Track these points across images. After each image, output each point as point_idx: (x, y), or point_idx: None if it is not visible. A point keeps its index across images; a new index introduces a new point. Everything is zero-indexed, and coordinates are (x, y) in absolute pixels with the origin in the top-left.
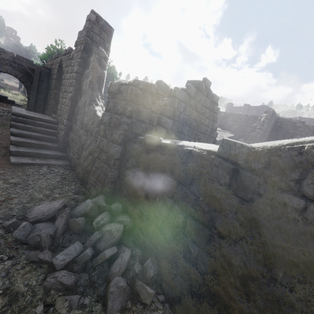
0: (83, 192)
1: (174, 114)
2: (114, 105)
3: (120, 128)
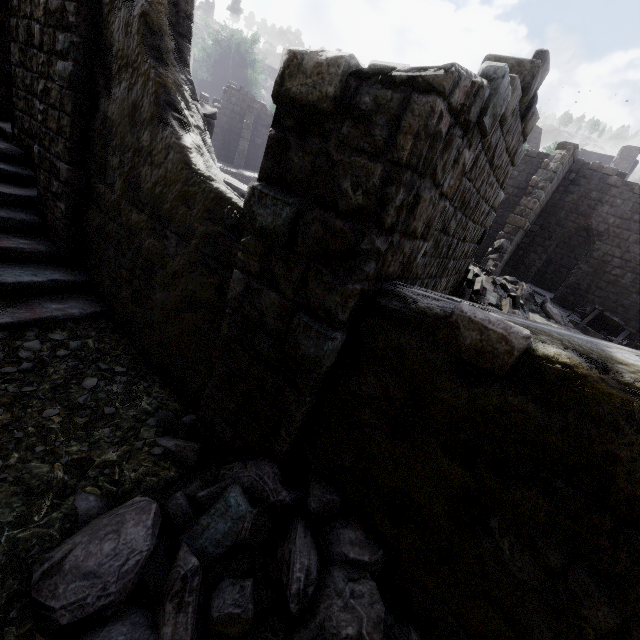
0: (188, 427)
1: None
2: (311, 167)
3: (352, 274)
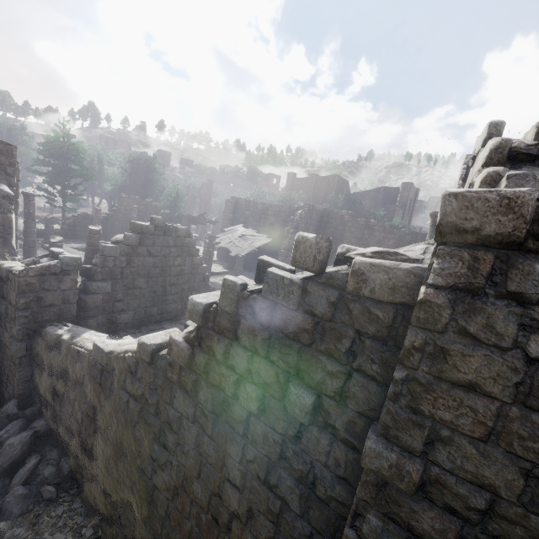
0: None
1: (112, 273)
2: (7, 293)
3: (16, 324)
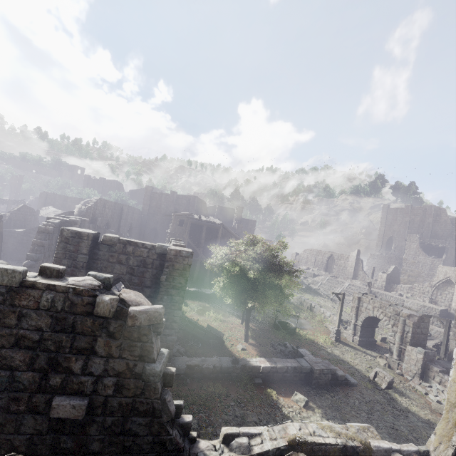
0: None
1: (11, 218)
2: None
3: None
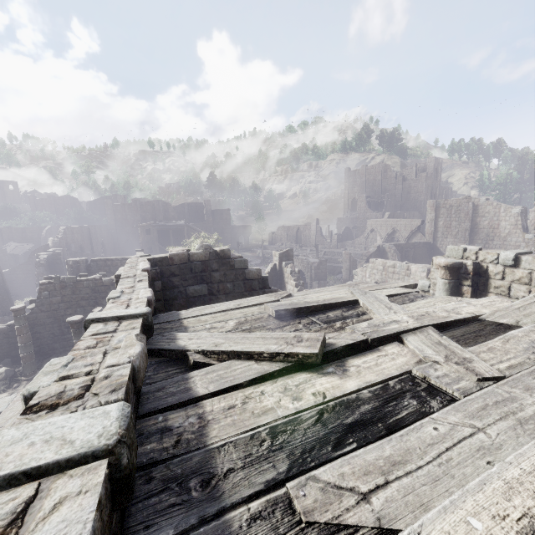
0: None
1: None
2: None
3: None
